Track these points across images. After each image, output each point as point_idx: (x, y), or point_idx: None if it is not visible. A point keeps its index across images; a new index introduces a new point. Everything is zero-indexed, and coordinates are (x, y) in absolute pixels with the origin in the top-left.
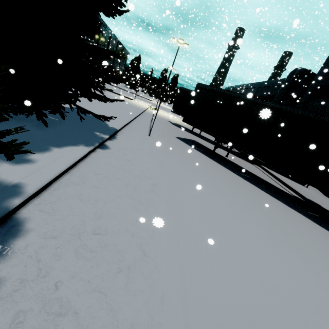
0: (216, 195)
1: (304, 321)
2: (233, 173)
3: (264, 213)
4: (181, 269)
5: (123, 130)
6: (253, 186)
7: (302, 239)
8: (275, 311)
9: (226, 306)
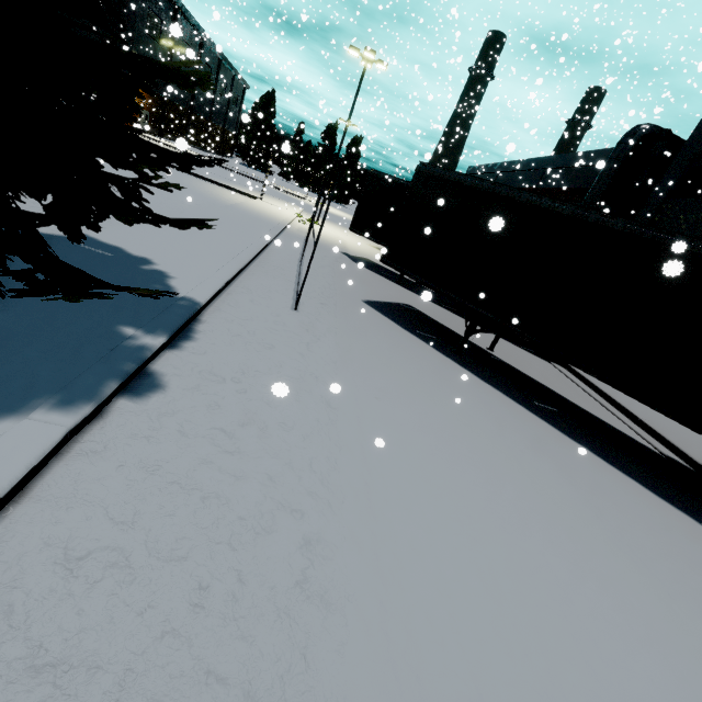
0: (500, 519)
1: None
2: (517, 406)
3: (638, 563)
4: None
5: (221, 301)
6: (573, 445)
7: None
8: None
9: None
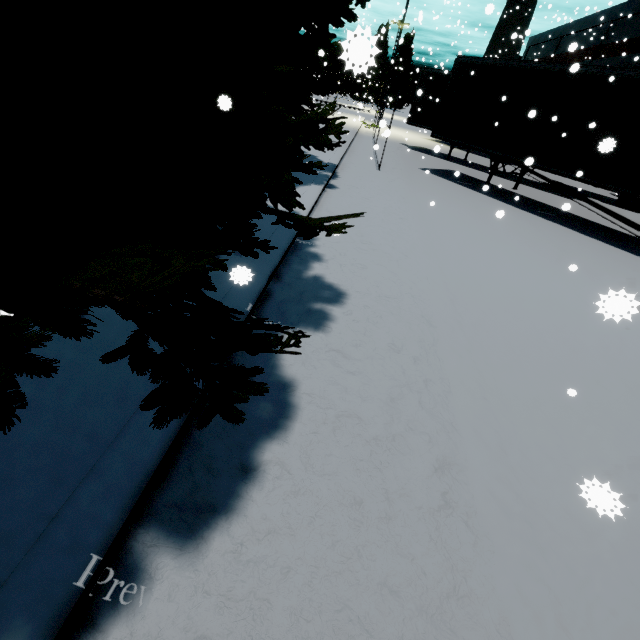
0: (486, 230)
1: (565, 305)
2: (521, 211)
3: (560, 249)
4: (441, 269)
5: (342, 166)
6: (555, 225)
7: (611, 272)
8: (534, 297)
9: (484, 288)
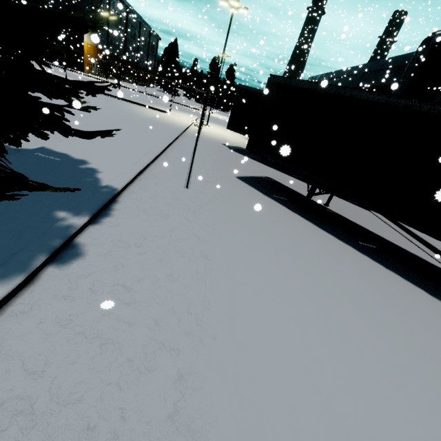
0: (335, 340)
1: None
2: (346, 246)
3: None
4: None
5: (134, 186)
6: (389, 274)
7: None
8: None
9: None
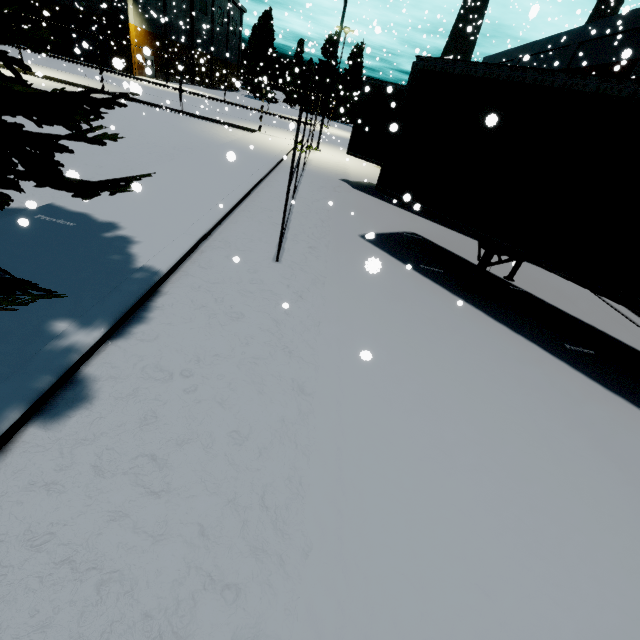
0: (523, 548)
1: None
2: (543, 354)
3: None
4: None
5: (191, 263)
6: (619, 404)
7: None
8: None
9: None
